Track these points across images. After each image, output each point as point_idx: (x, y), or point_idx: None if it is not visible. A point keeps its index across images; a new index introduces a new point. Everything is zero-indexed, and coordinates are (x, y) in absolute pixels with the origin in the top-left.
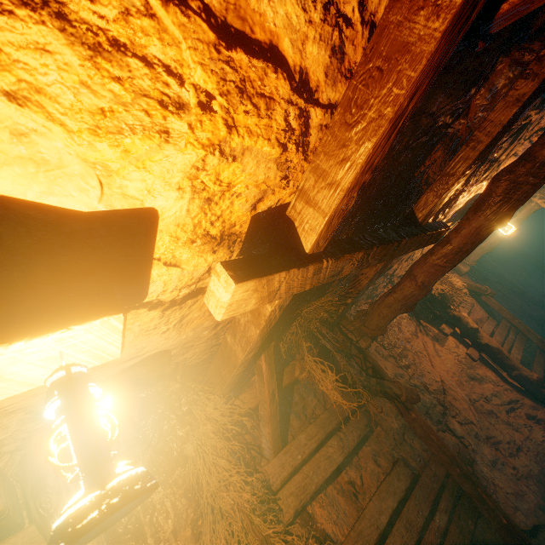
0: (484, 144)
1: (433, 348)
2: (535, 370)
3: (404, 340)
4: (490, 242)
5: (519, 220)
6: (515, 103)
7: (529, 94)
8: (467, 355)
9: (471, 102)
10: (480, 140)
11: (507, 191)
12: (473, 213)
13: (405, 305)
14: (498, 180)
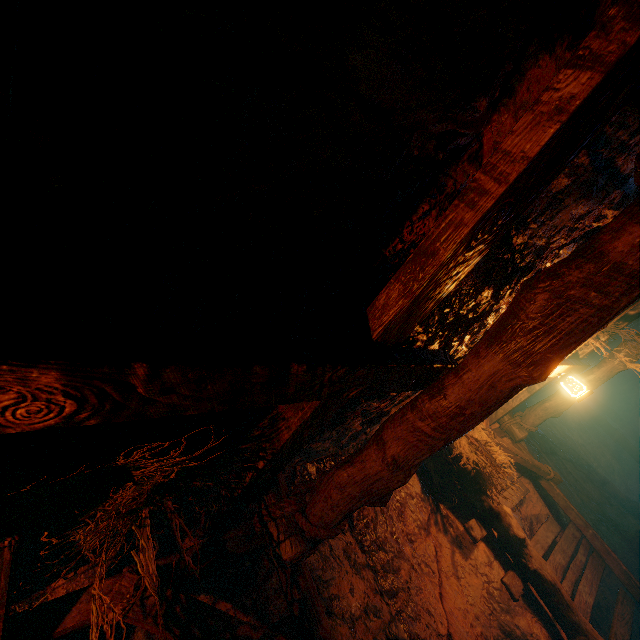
0: (492, 196)
1: (451, 560)
2: (615, 631)
3: (403, 536)
4: (557, 402)
5: (598, 379)
6: (554, 115)
7: (582, 95)
8: (504, 585)
9: (483, 132)
10: (485, 188)
11: (548, 311)
12: (487, 344)
13: (369, 492)
14: (531, 288)
